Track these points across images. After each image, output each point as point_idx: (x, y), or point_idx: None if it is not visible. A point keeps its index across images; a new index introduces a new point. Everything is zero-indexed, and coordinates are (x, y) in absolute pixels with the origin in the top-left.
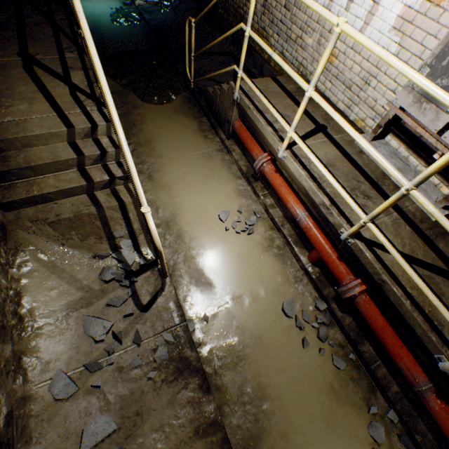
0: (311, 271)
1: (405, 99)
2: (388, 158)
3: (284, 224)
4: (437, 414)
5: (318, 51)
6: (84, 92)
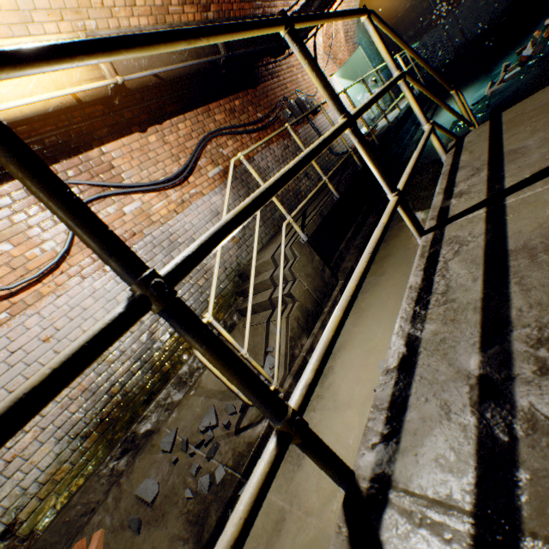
0: None
1: None
2: None
3: None
4: None
5: None
6: (303, 226)
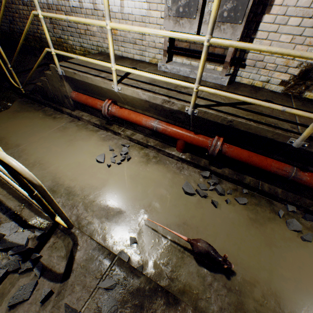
0: (185, 157)
1: (169, 24)
2: (181, 67)
3: (148, 140)
4: (311, 182)
5: (104, 32)
6: None
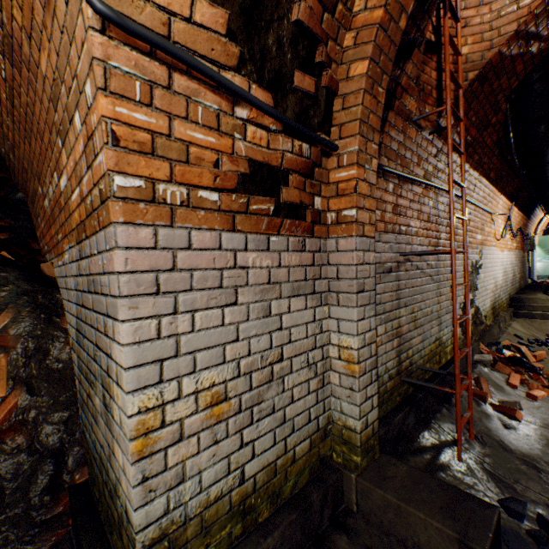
0: None
1: None
2: None
3: None
4: None
5: None
6: None
